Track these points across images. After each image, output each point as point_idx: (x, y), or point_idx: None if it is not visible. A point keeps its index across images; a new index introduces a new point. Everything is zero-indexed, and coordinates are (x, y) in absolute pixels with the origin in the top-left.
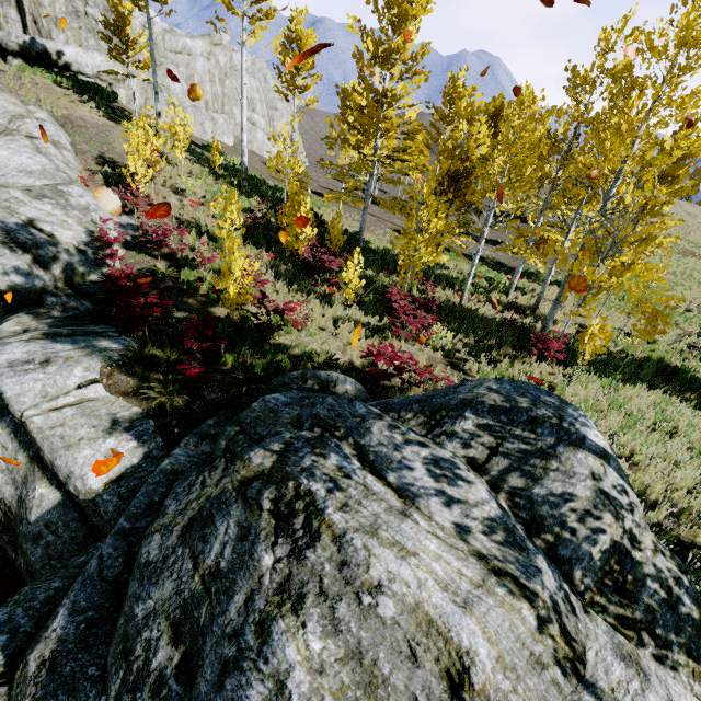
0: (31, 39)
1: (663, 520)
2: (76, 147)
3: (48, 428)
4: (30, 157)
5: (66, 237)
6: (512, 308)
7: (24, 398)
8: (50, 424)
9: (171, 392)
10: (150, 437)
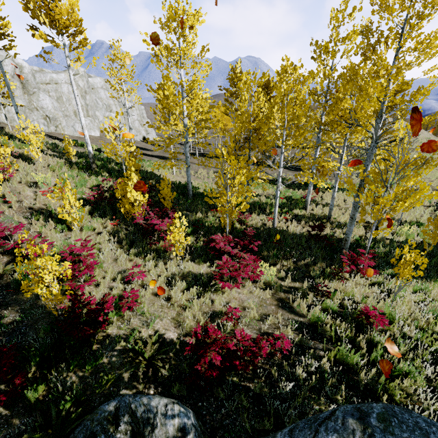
0: None
1: None
2: None
3: None
4: None
5: None
6: (315, 226)
7: None
8: None
9: None
10: None
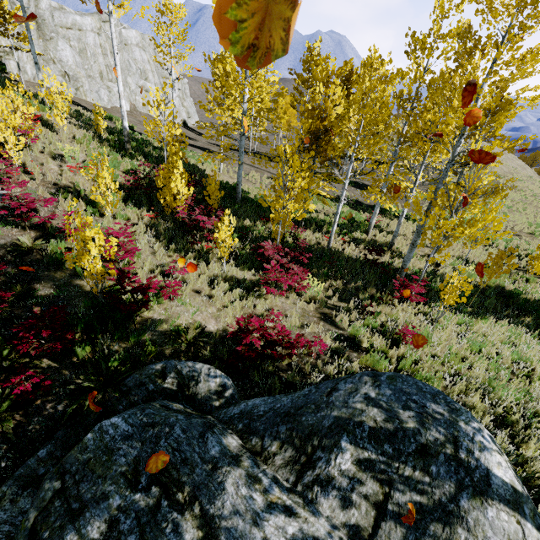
0: None
1: None
2: None
3: None
4: None
5: None
6: (373, 250)
7: None
8: None
9: None
10: None
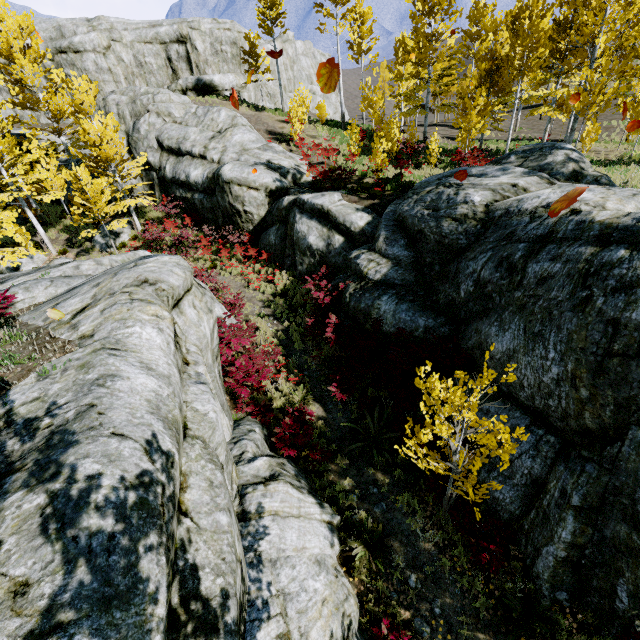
0: (197, 78)
1: None
2: (255, 128)
3: (339, 210)
4: (250, 134)
5: (285, 164)
6: None
7: (326, 203)
8: (338, 209)
9: (374, 196)
10: (371, 213)
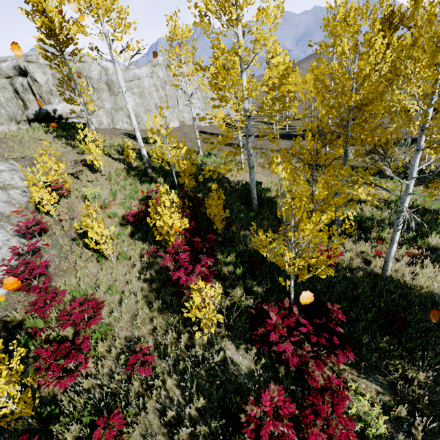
0: (39, 109)
1: None
2: (28, 181)
3: None
4: None
5: None
6: None
7: None
8: None
9: None
10: None
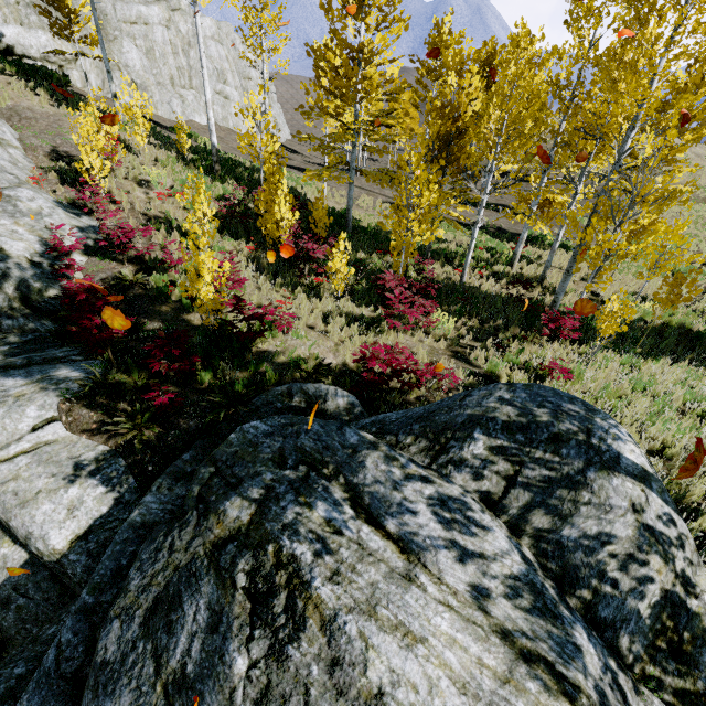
0: None
1: (705, 528)
2: (24, 142)
3: None
4: None
5: (16, 249)
6: (518, 283)
7: None
8: (1, 479)
9: (139, 425)
10: (121, 479)
